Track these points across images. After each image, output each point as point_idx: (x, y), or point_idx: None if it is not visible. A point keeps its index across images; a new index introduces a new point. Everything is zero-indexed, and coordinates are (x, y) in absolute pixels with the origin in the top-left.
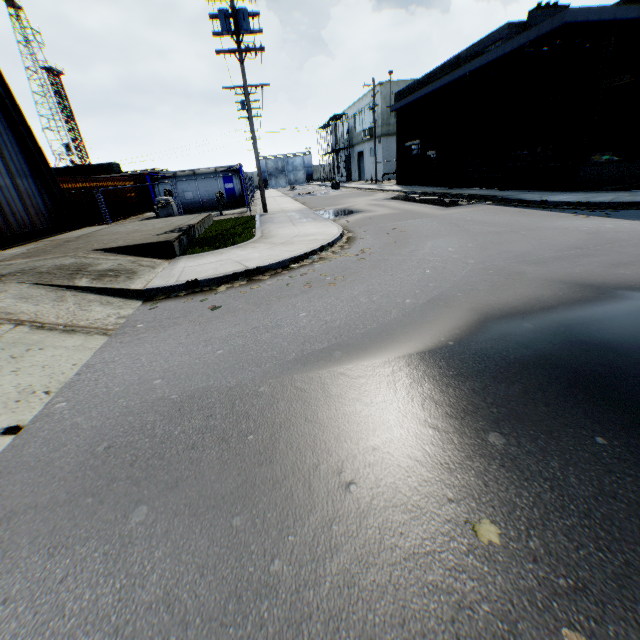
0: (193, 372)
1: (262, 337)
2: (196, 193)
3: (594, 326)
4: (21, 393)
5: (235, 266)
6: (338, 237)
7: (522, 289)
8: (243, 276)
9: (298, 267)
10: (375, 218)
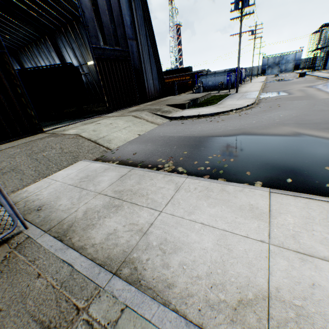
0: (167, 133)
1: (185, 130)
2: (213, 82)
3: (266, 140)
4: (141, 130)
5: (197, 113)
6: (244, 106)
7: (271, 130)
8: (197, 116)
9: (216, 116)
10: (282, 98)
